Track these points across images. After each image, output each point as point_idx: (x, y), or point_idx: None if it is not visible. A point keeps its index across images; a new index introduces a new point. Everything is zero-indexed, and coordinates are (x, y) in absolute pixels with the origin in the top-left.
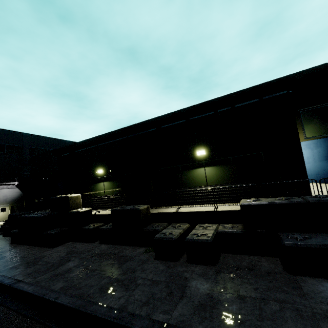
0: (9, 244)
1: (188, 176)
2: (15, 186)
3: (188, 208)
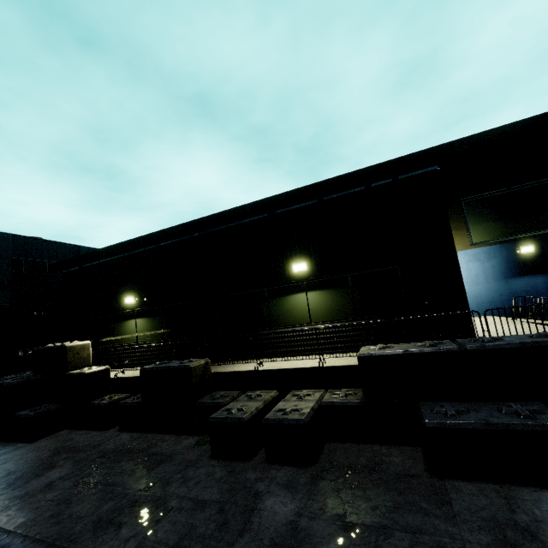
0: None
1: (280, 307)
2: None
3: (278, 363)
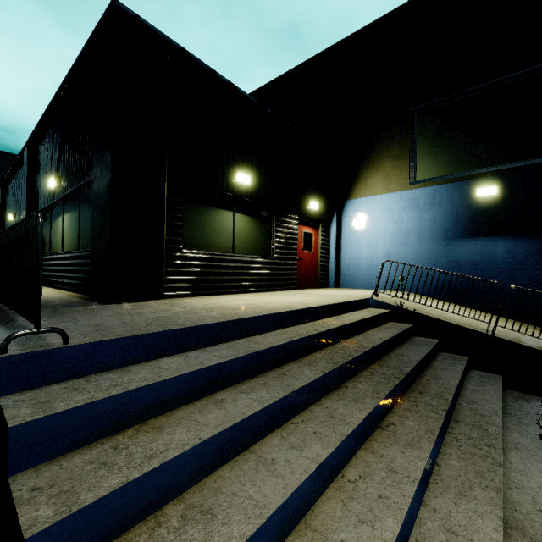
0: None
1: (54, 232)
2: None
3: None
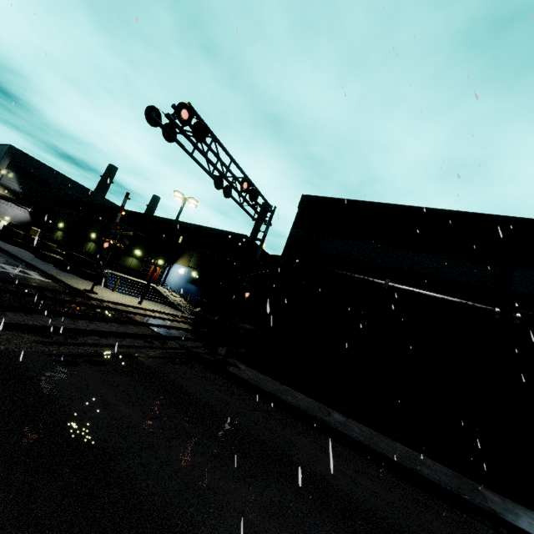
0: None
1: (87, 245)
2: (28, 212)
3: None
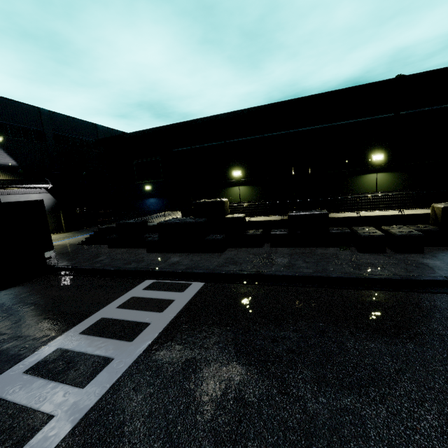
0: (146, 253)
1: (356, 182)
2: (45, 190)
3: (364, 214)
